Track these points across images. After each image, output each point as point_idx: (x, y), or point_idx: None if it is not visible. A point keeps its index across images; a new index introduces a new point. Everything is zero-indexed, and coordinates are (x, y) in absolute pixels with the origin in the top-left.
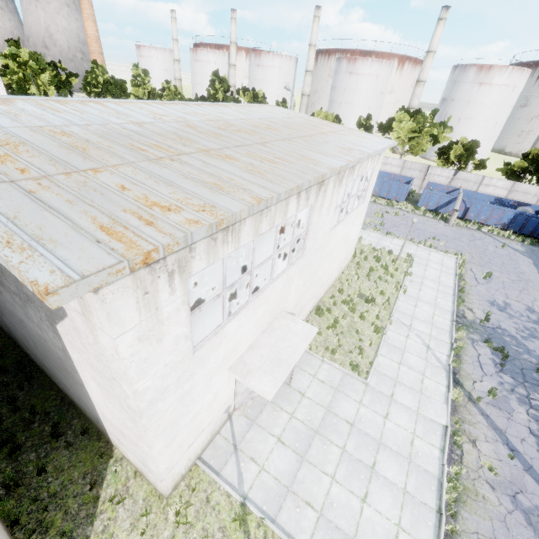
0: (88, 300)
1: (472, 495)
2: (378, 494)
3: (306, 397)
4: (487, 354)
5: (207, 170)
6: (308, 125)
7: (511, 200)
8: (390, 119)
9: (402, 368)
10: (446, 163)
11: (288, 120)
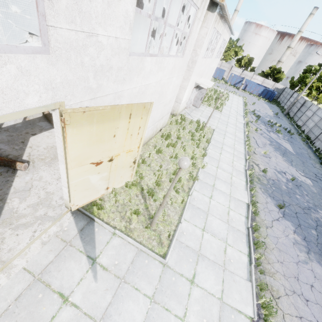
0: (207, 17)
1: (251, 132)
2: (229, 128)
3: (204, 111)
4: (254, 117)
5: None
6: None
7: (262, 85)
8: None
9: (230, 113)
10: (239, 66)
11: None
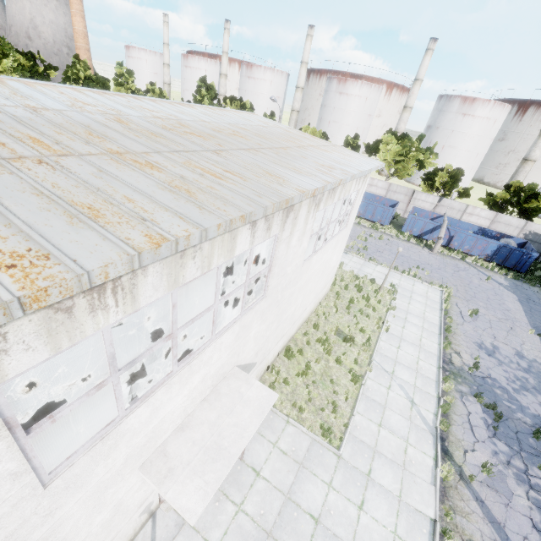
0: None
1: None
2: None
3: (261, 477)
4: (477, 412)
5: (95, 182)
6: (286, 137)
7: (494, 230)
8: (377, 140)
9: (382, 432)
10: (431, 189)
11: (263, 129)
